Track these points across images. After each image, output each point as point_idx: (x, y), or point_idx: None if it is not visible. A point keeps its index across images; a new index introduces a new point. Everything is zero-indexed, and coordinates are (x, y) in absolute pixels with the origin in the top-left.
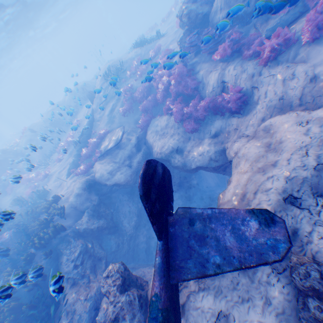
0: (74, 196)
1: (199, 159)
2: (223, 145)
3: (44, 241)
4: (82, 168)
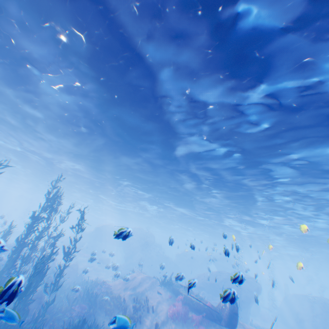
0: None
1: None
2: None
3: None
4: None
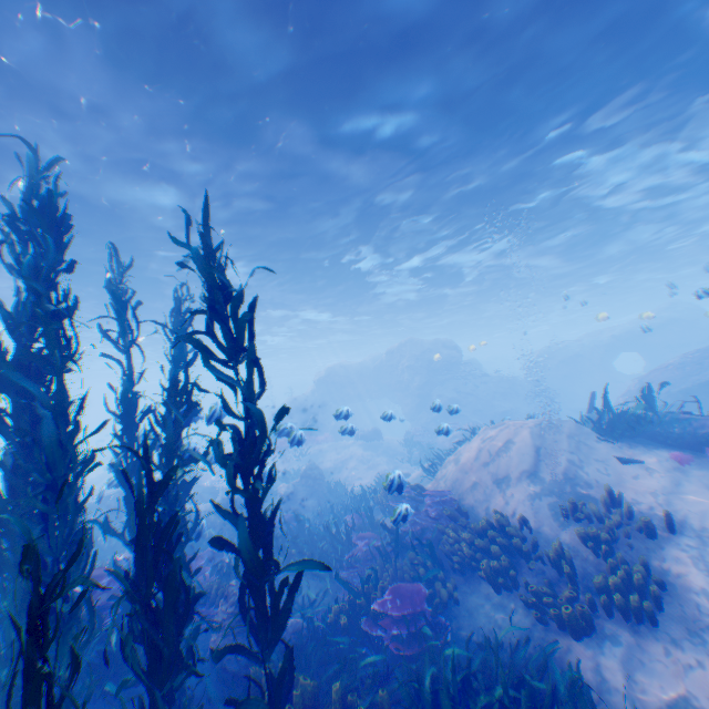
0: None
1: None
2: None
3: None
4: None
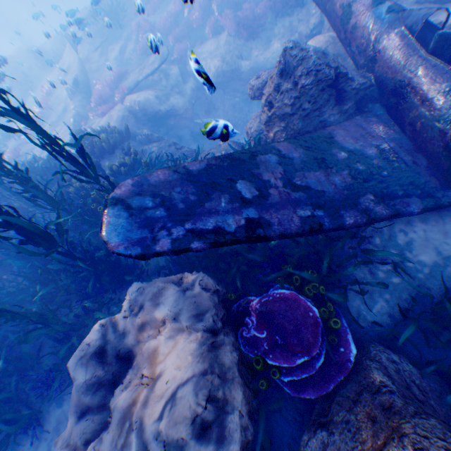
0: (119, 122)
1: (272, 57)
2: (293, 37)
3: (112, 142)
4: (104, 108)
